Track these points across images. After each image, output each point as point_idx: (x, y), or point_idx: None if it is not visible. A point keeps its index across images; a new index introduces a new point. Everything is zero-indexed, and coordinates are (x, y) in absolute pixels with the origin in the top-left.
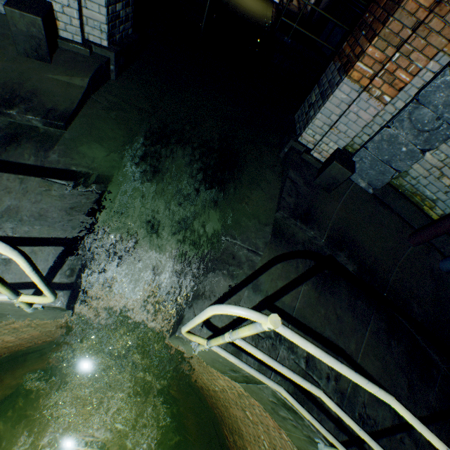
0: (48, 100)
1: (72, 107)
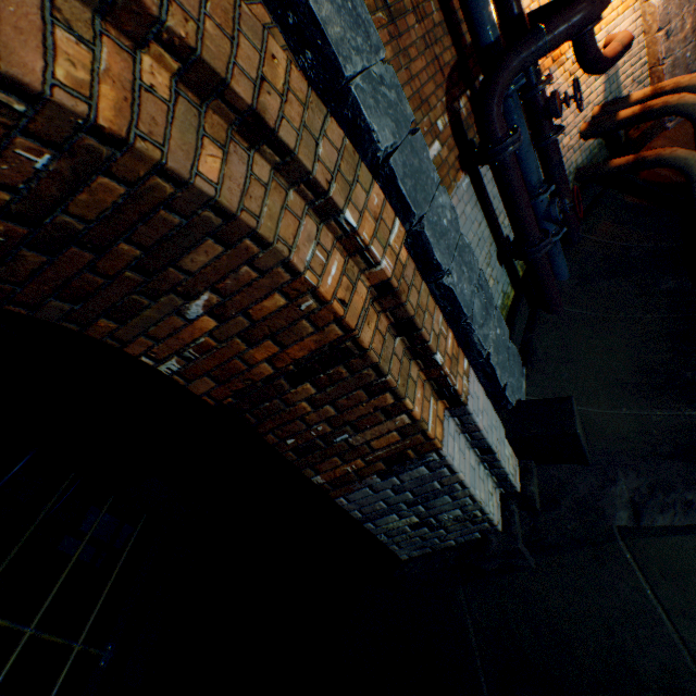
0: None
1: None
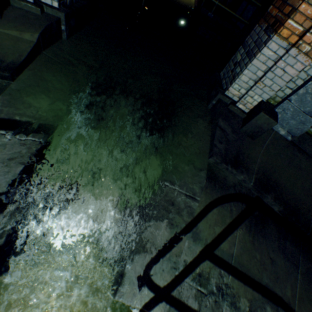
0: None
1: (19, 59)
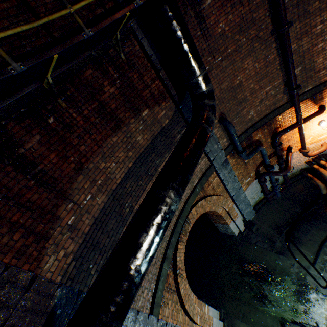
0: None
1: None
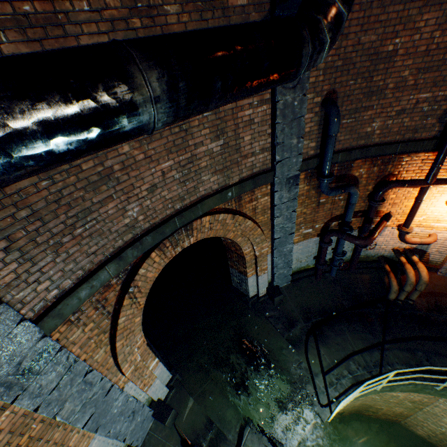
0: (199, 425)
1: (205, 414)
